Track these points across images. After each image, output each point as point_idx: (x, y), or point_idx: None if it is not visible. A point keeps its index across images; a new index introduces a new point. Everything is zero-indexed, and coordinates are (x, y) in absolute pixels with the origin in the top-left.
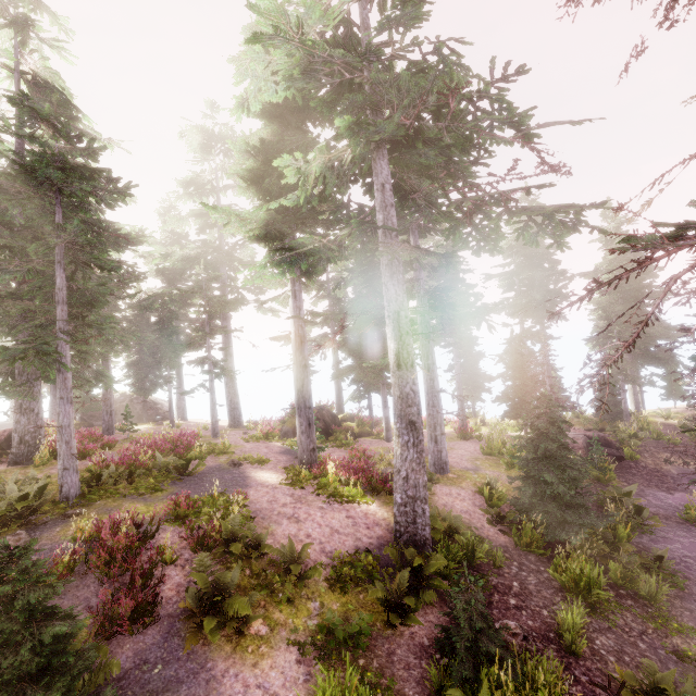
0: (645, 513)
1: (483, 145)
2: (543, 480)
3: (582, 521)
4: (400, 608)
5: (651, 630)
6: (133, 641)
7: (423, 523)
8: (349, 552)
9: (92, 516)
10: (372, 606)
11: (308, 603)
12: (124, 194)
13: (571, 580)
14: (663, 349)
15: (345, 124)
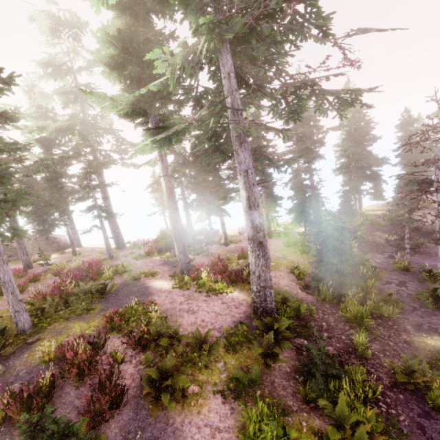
0: (376, 269)
1: (295, 41)
2: (331, 262)
3: (352, 282)
4: (271, 354)
5: (392, 333)
6: (115, 421)
7: (271, 300)
8: (230, 326)
9: (53, 342)
10: (253, 356)
11: (216, 364)
12: (9, 83)
13: (351, 315)
14: (374, 172)
15: (195, 20)
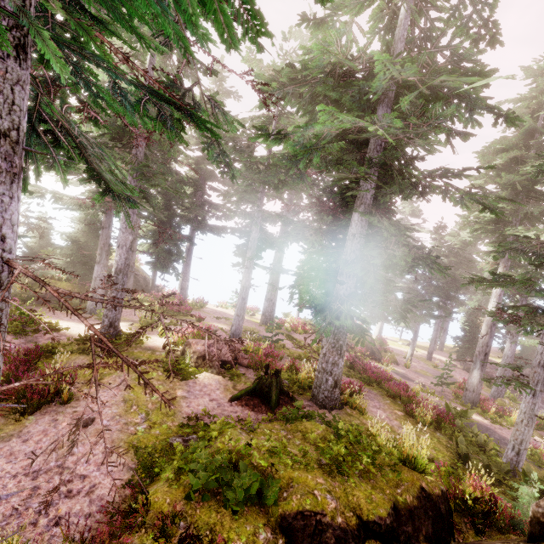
0: None
1: None
2: None
3: None
4: None
5: None
6: None
7: None
8: None
9: None
10: None
11: None
12: None
13: None
14: None
15: None
